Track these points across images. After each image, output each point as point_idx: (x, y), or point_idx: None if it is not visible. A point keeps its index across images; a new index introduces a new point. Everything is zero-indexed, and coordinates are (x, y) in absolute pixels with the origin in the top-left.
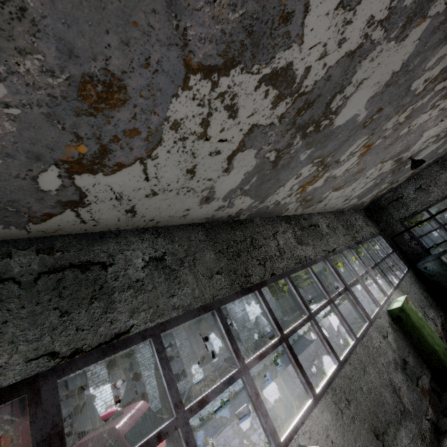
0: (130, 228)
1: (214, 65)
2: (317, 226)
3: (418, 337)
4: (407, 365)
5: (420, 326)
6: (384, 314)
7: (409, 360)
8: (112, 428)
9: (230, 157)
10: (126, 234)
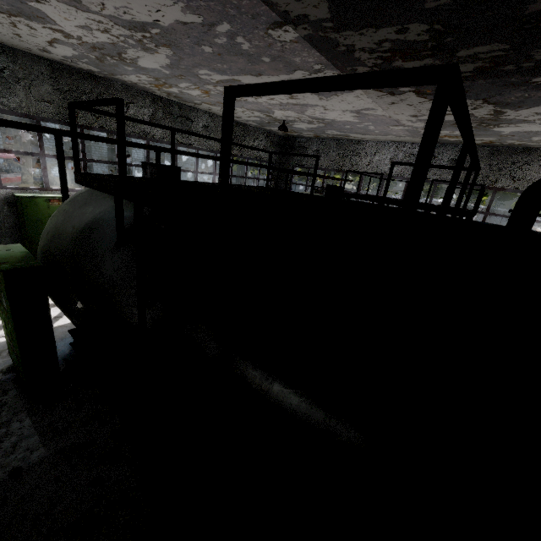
0: None
1: (3, 12)
2: (190, 121)
3: None
4: None
5: None
6: None
7: None
8: None
9: (49, 42)
10: None
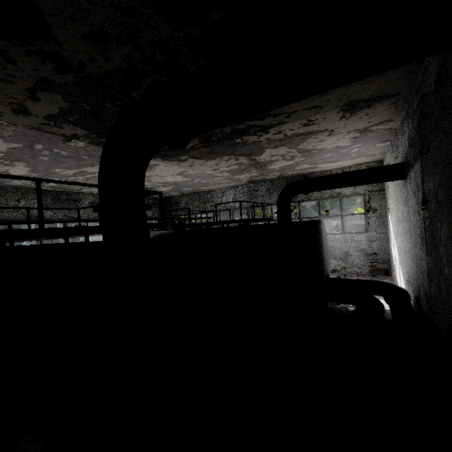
0: None
1: None
2: (77, 201)
3: None
4: None
5: None
6: None
7: None
8: None
9: None
10: None
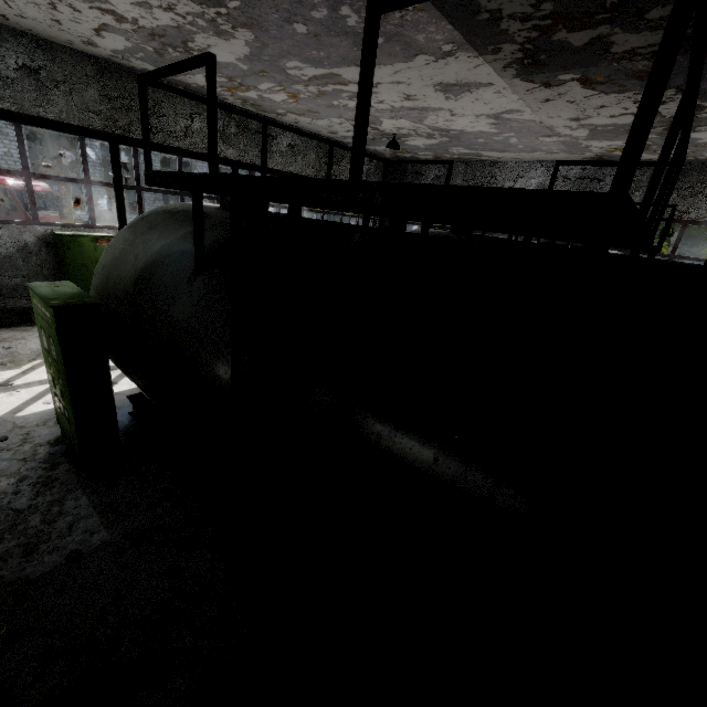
0: (8, 25)
1: None
2: (272, 138)
3: None
4: None
5: None
6: None
7: None
8: (2, 179)
9: (96, 30)
10: (2, 29)
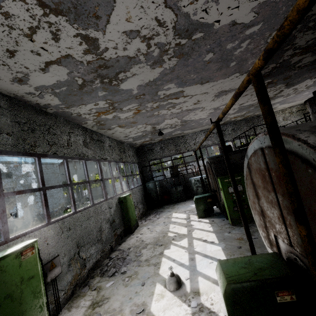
0: None
1: (48, 4)
2: (103, 143)
3: (126, 212)
4: (114, 222)
5: (130, 207)
6: (116, 198)
7: (117, 221)
8: None
9: (48, 63)
10: None
